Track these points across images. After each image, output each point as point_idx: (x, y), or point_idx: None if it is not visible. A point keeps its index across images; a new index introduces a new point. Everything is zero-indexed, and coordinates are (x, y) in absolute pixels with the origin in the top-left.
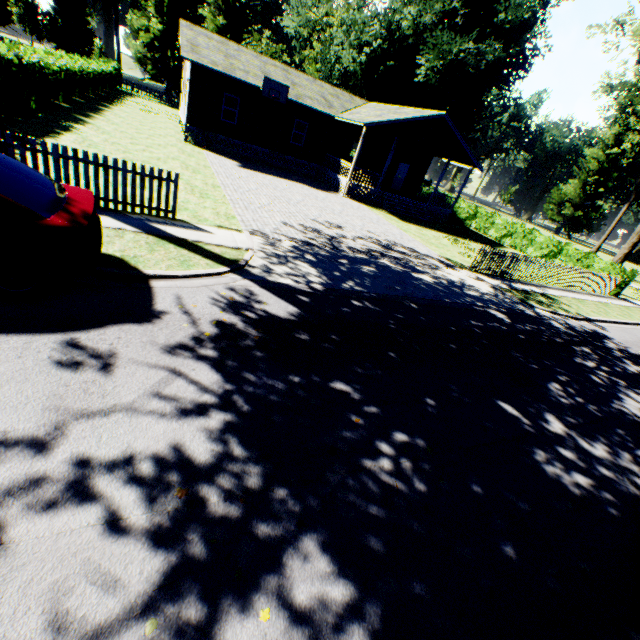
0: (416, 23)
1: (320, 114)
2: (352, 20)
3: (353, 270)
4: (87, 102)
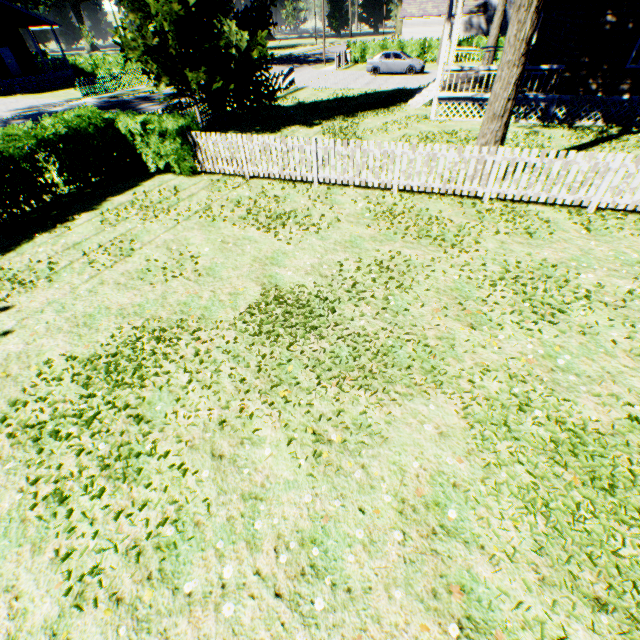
0: None
1: None
2: None
3: (11, 121)
4: None
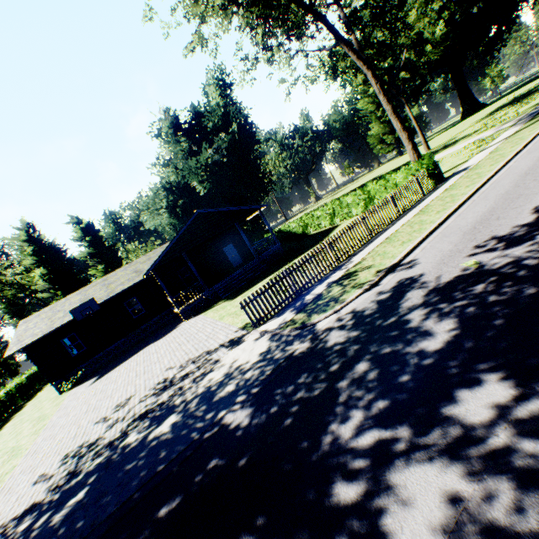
0: (176, 172)
1: (137, 284)
2: (144, 206)
3: None
4: (5, 421)
